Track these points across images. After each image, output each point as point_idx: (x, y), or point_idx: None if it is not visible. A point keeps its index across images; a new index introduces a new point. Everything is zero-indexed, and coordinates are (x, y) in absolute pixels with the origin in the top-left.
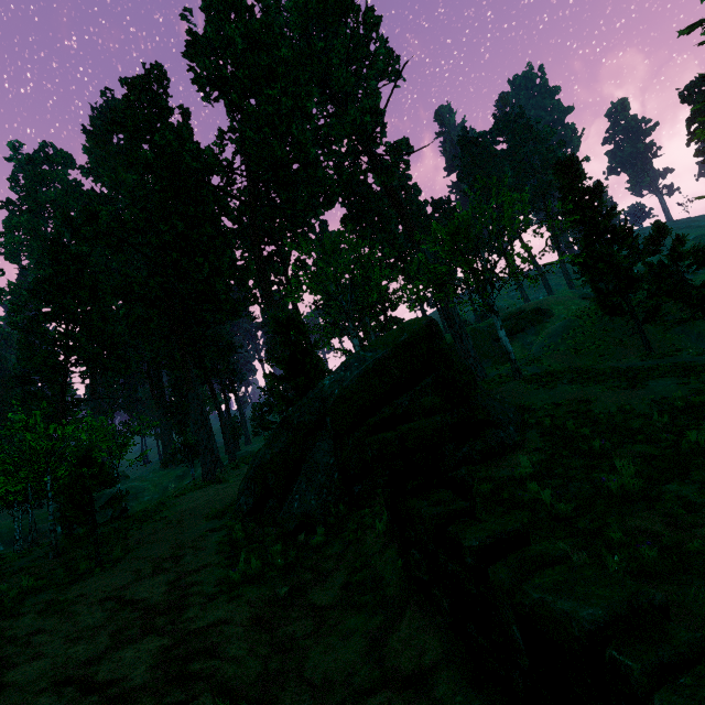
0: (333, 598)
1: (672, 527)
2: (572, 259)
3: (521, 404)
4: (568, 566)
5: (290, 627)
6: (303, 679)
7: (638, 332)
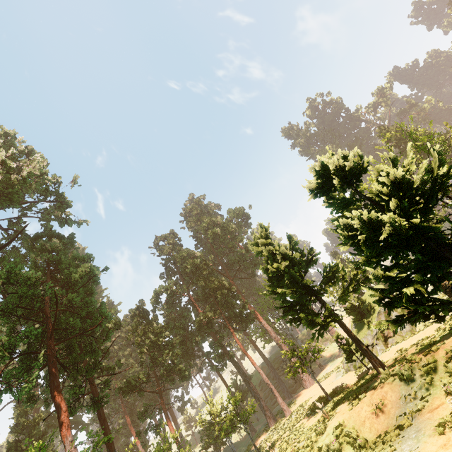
0: None
1: None
2: None
3: None
4: None
5: None
6: None
7: None
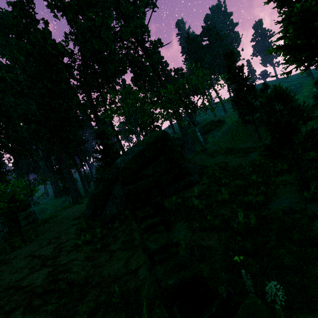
0: (118, 247)
1: (231, 212)
2: (227, 101)
3: (202, 165)
4: (160, 233)
5: (100, 259)
6: (101, 276)
7: (256, 130)
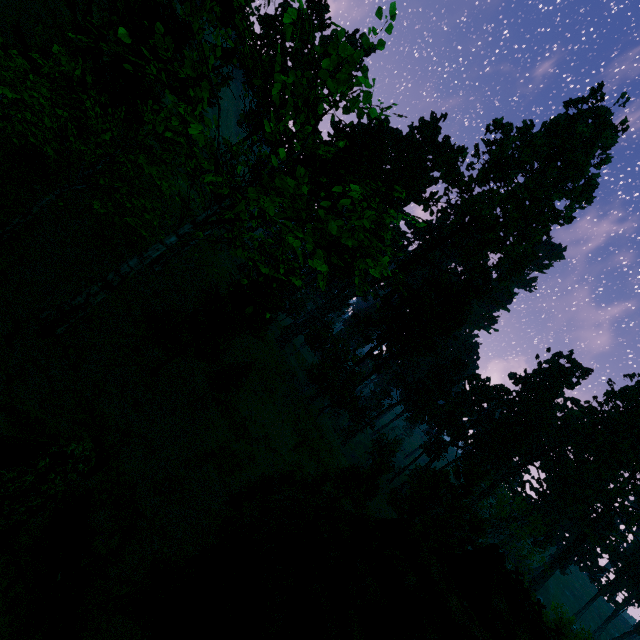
0: None
1: None
2: None
3: None
4: None
5: None
6: None
7: None
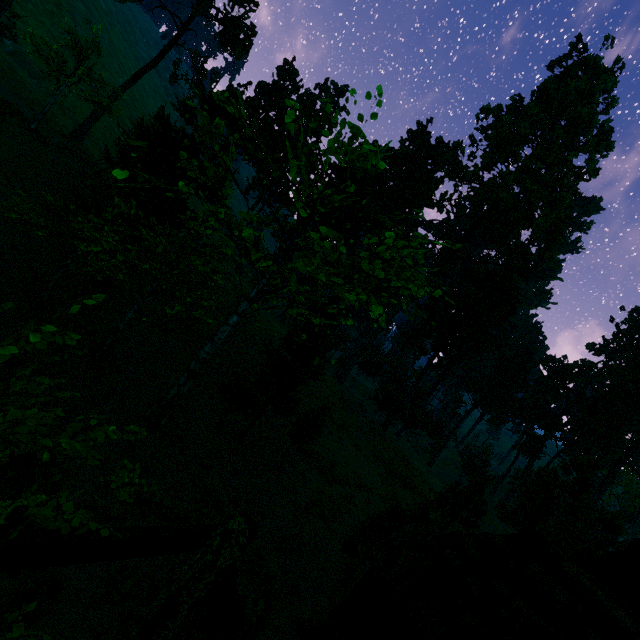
0: None
1: None
2: None
3: None
4: None
5: None
6: None
7: None
